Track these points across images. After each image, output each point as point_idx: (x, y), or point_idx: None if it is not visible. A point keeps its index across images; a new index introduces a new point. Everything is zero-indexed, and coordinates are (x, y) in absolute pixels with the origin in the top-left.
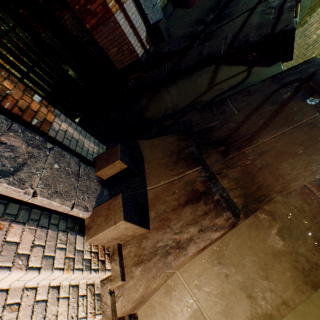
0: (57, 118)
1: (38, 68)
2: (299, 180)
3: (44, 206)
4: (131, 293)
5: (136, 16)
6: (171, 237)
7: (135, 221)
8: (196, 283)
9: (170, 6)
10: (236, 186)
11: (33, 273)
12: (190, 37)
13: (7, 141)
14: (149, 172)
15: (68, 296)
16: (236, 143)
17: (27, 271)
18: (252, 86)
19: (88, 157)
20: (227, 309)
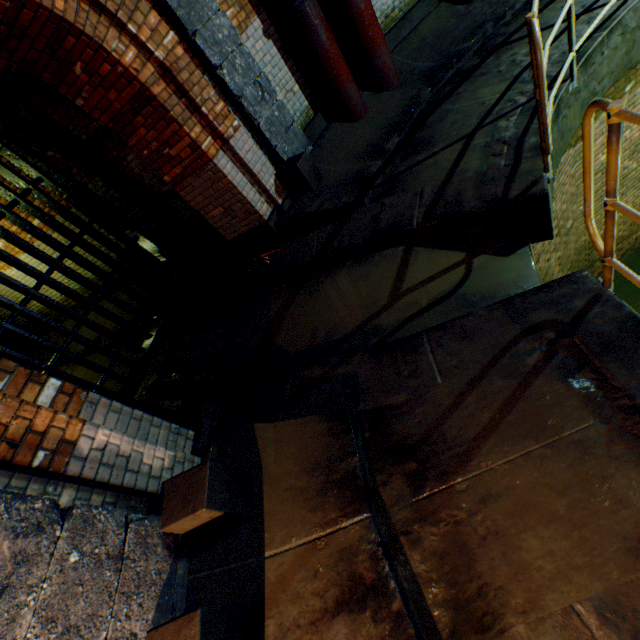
0: (88, 425)
1: (80, 246)
2: (560, 589)
3: None
4: None
5: (254, 154)
6: None
7: None
8: None
9: (321, 121)
10: (437, 573)
11: None
12: (358, 183)
13: None
14: (271, 509)
15: None
16: (438, 459)
17: None
18: (469, 317)
19: (149, 487)
20: None
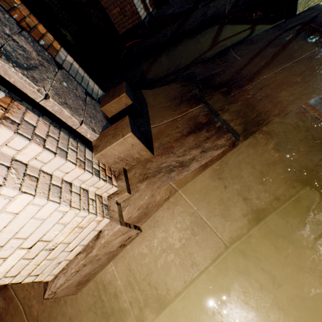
0: (63, 49)
1: None
2: (296, 103)
3: (55, 115)
4: (137, 202)
5: None
6: (175, 159)
7: (141, 141)
8: (197, 197)
9: None
10: (236, 117)
11: (50, 154)
12: None
13: (19, 42)
14: (152, 115)
15: (79, 194)
16: (238, 83)
17: (44, 149)
18: (255, 36)
19: (93, 95)
20: (225, 212)
